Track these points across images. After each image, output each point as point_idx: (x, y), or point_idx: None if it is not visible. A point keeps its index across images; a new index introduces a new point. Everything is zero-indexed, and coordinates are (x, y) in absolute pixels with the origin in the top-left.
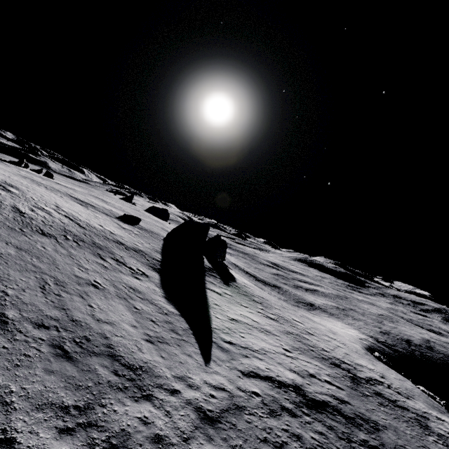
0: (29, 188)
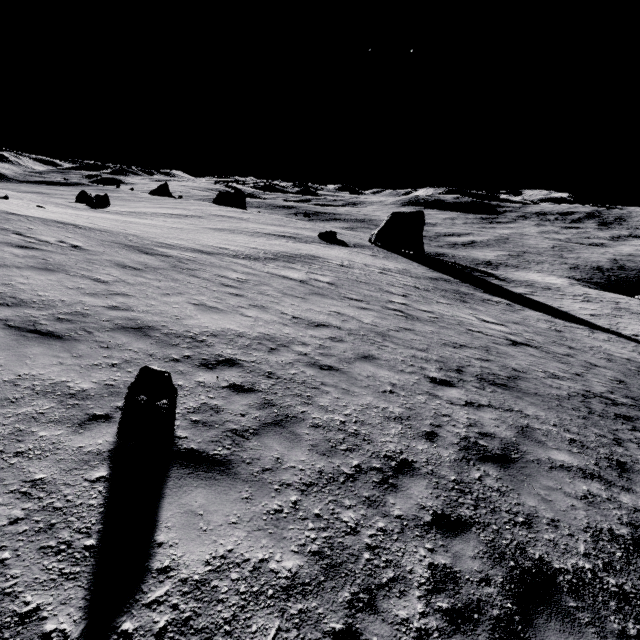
0: (299, 249)
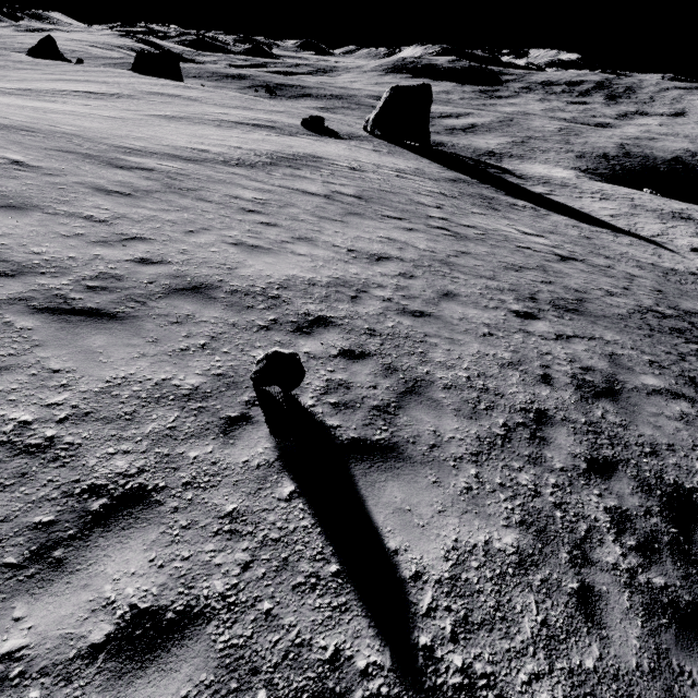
0: (291, 147)
